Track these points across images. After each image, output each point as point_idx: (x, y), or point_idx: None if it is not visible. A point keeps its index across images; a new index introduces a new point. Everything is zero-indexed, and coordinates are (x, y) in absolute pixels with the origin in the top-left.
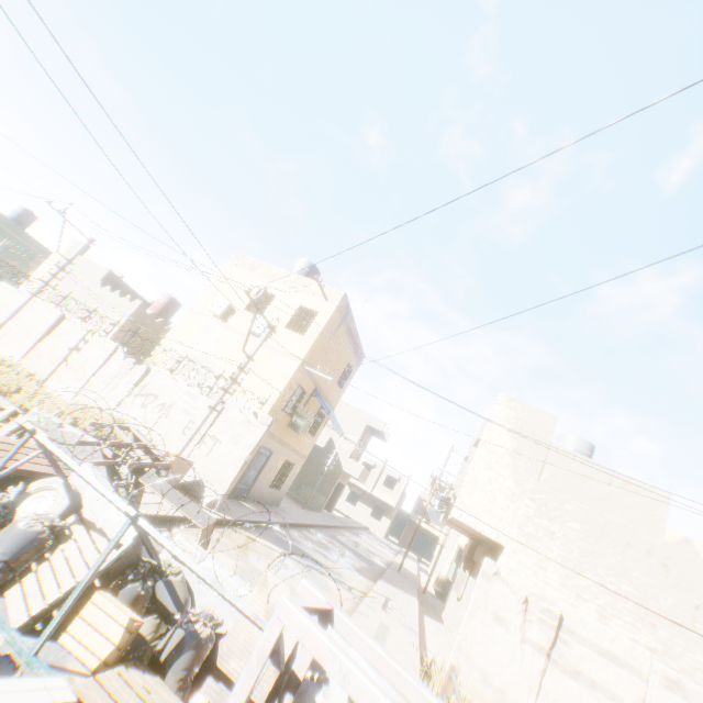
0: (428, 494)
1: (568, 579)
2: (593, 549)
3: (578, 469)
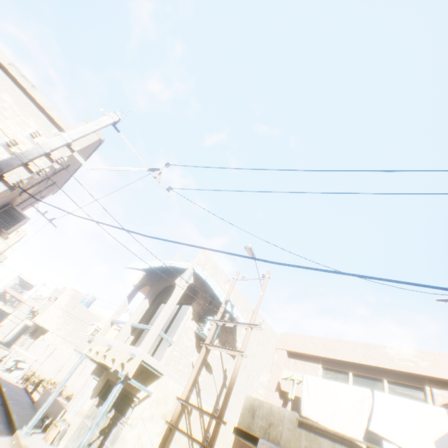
0: (12, 287)
1: (64, 339)
2: (75, 332)
3: (83, 311)
